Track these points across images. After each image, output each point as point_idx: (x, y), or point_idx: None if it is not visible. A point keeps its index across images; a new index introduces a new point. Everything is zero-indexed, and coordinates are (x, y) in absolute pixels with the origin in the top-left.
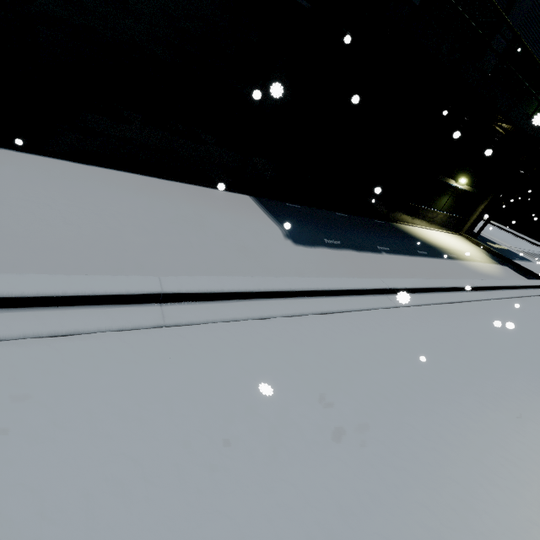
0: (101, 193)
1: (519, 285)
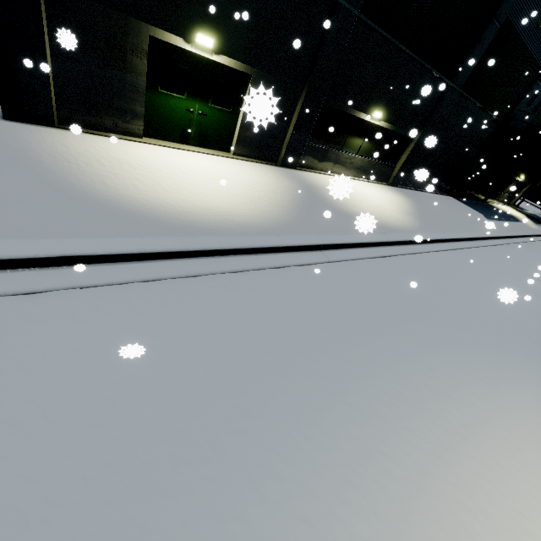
0: (447, 205)
1: None
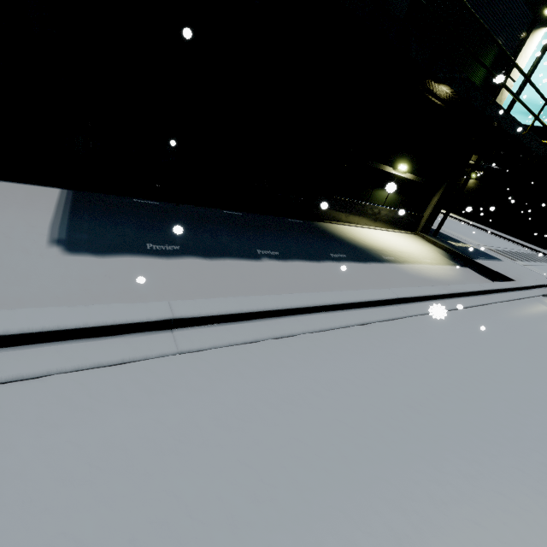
0: None
1: (467, 291)
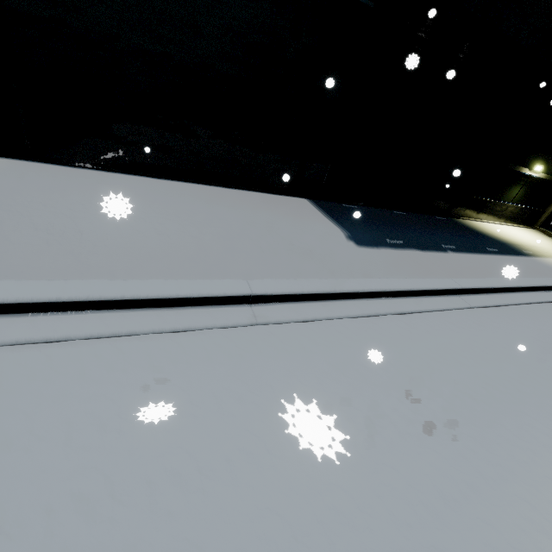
0: (180, 205)
1: None
